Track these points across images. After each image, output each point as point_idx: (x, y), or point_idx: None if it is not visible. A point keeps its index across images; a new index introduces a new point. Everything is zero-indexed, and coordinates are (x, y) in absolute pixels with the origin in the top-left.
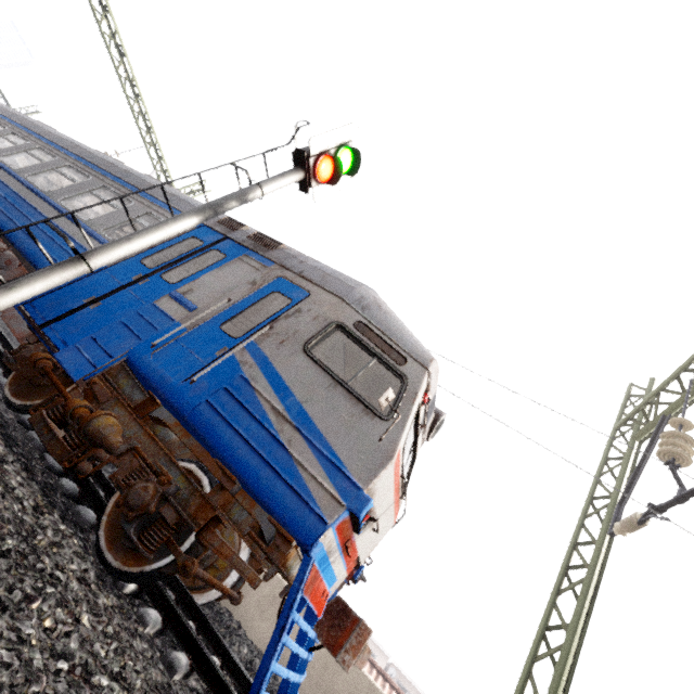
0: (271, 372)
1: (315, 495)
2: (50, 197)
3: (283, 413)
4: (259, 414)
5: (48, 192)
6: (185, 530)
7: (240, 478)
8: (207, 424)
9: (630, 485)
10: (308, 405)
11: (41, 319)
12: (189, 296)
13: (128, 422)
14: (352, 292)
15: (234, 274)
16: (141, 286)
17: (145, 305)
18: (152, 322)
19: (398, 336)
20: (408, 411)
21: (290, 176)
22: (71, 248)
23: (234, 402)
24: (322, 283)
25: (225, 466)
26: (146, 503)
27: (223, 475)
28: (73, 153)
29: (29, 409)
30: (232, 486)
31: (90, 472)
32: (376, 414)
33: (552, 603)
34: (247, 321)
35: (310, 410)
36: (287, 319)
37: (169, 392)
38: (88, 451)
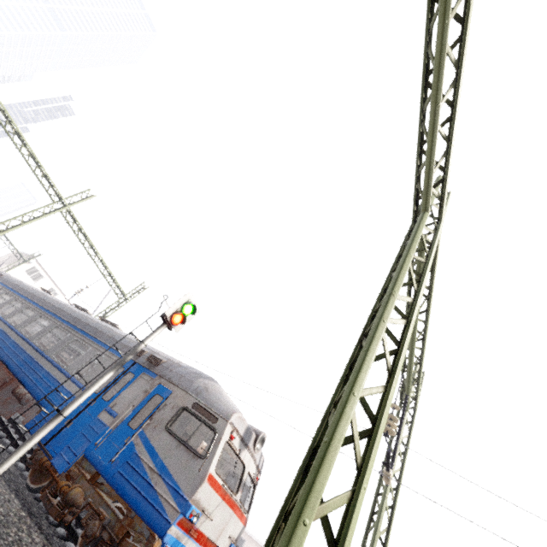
0: (149, 446)
1: (166, 509)
2: (47, 355)
3: (153, 468)
4: (142, 472)
5: (46, 351)
6: (116, 543)
7: (133, 509)
8: (118, 484)
9: (395, 446)
10: (166, 460)
11: (44, 440)
12: (114, 408)
13: (88, 487)
14: (192, 385)
15: (137, 388)
16: (92, 407)
17: (94, 418)
18: (96, 429)
19: (215, 405)
20: (215, 450)
21: (159, 330)
22: (55, 410)
23: (131, 468)
24: (179, 383)
25: (127, 504)
26: (95, 532)
27: (127, 508)
28: (59, 317)
29: (40, 491)
30: (131, 513)
31: (70, 520)
32: (199, 456)
33: (363, 542)
34: (148, 408)
35: (167, 463)
36: (159, 411)
37: (102, 470)
38: (69, 509)
